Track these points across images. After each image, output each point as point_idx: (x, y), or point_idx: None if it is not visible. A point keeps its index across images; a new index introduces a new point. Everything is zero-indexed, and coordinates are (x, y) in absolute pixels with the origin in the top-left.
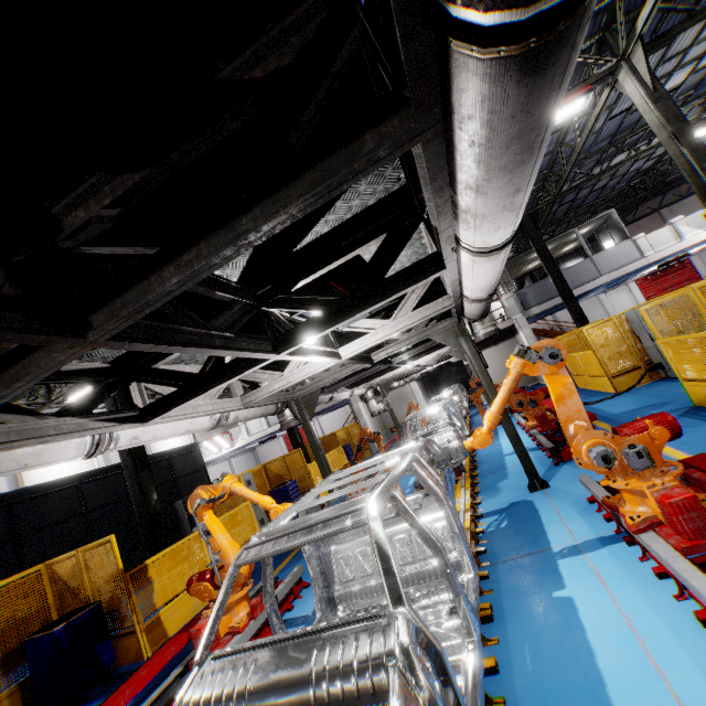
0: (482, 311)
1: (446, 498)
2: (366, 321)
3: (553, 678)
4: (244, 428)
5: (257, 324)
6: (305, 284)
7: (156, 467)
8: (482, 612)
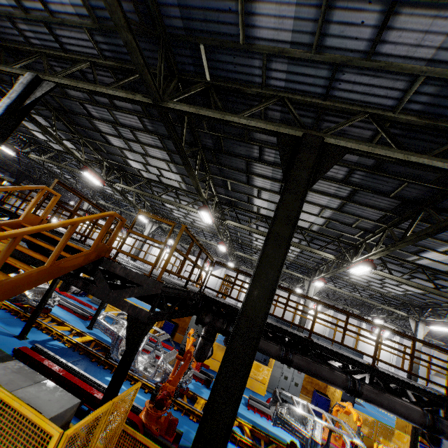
0: None
1: None
2: None
3: None
4: None
5: None
6: None
7: None
8: None
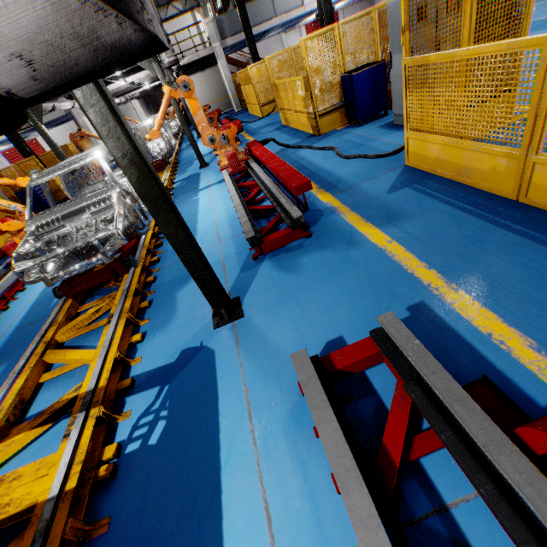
0: None
1: None
2: None
3: (184, 216)
4: None
5: None
6: None
7: None
8: None
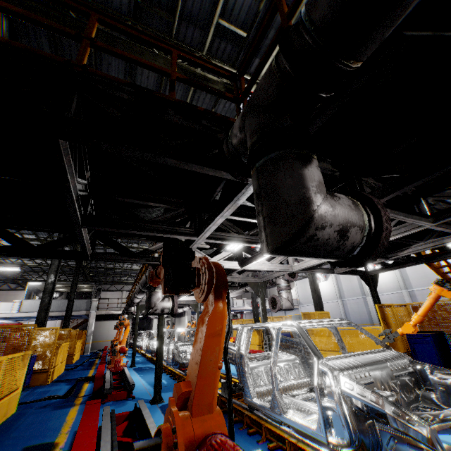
0: None
1: None
2: None
3: None
4: None
5: None
6: None
7: None
8: None
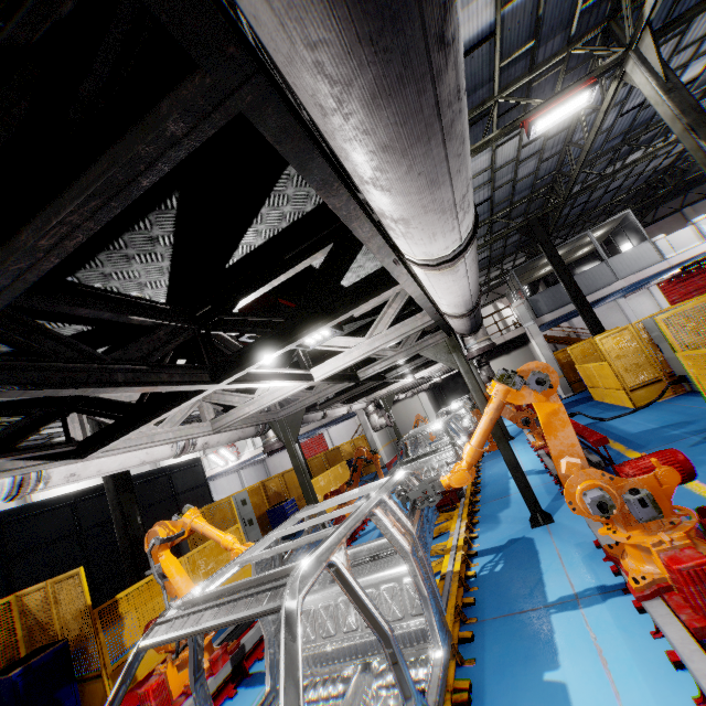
0: (469, 326)
1: (414, 551)
2: (340, 339)
3: None
4: (250, 441)
5: (194, 350)
6: (252, 302)
7: (155, 483)
8: (458, 693)
